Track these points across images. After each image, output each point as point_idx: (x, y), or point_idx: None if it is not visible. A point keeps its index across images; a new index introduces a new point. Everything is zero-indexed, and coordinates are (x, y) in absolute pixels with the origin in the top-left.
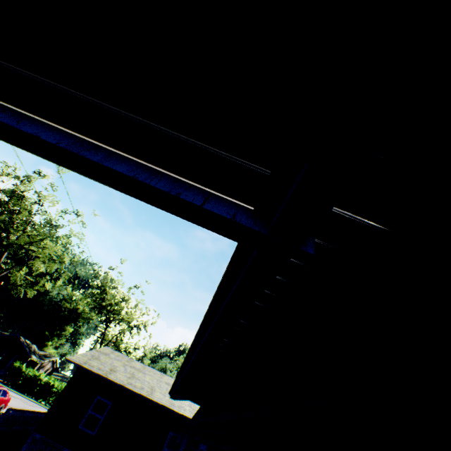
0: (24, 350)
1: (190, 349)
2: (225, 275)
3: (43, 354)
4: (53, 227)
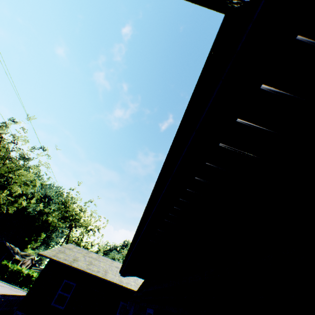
0: (9, 252)
1: (139, 225)
2: (190, 104)
3: (24, 254)
4: (26, 159)
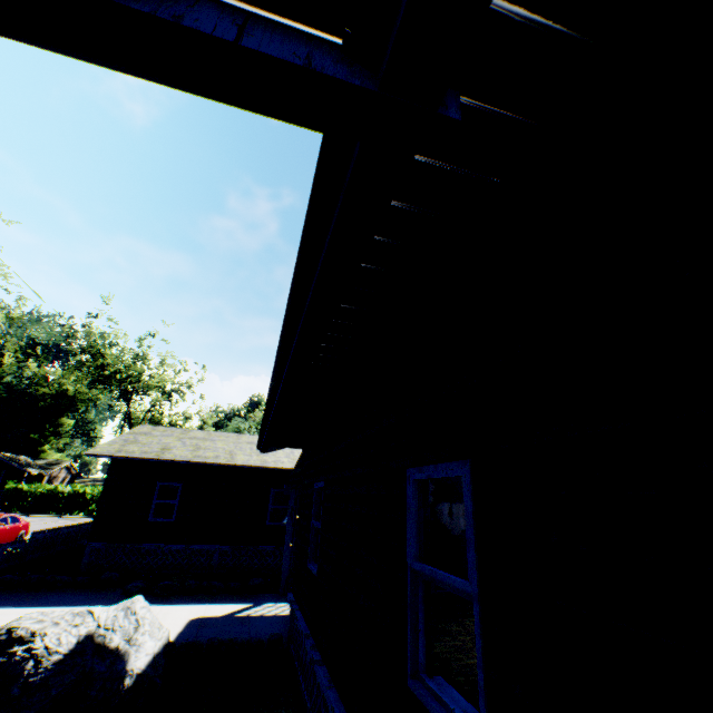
0: (9, 467)
1: (274, 377)
2: (307, 225)
3: (44, 463)
4: None
